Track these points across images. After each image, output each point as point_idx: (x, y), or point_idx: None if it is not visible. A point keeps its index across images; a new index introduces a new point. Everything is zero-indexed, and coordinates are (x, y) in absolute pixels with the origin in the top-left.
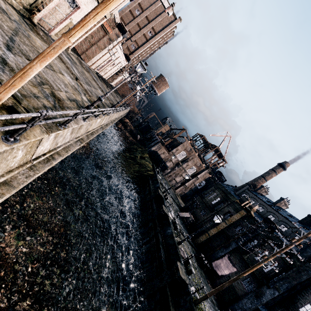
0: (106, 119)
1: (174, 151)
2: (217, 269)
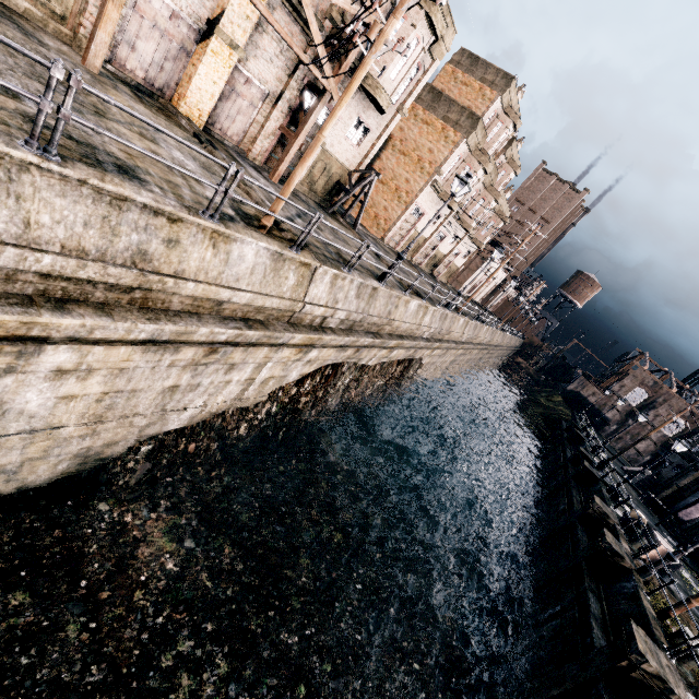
0: (489, 334)
1: (616, 389)
2: (685, 516)
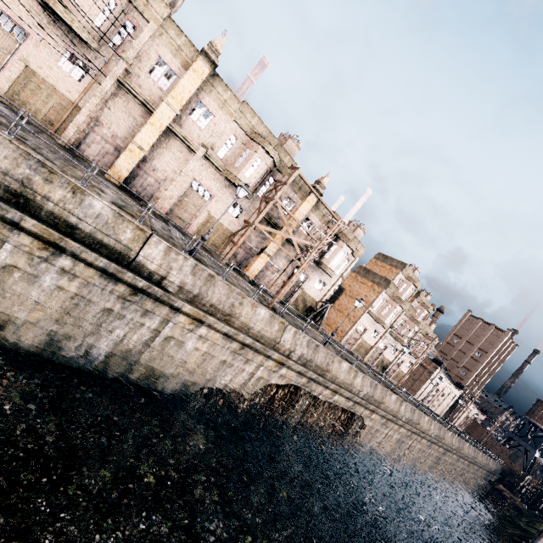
0: (435, 427)
1: None
2: None
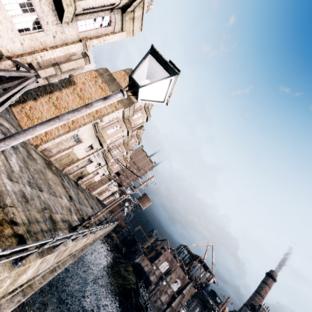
0: (103, 231)
1: (157, 262)
2: None
